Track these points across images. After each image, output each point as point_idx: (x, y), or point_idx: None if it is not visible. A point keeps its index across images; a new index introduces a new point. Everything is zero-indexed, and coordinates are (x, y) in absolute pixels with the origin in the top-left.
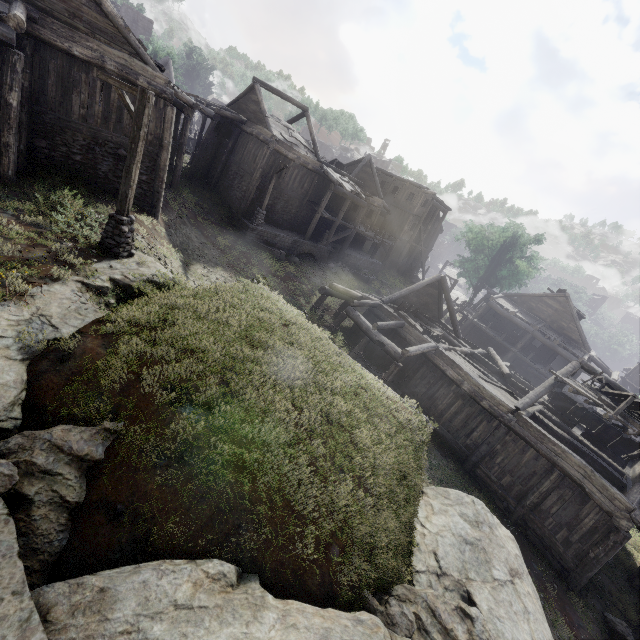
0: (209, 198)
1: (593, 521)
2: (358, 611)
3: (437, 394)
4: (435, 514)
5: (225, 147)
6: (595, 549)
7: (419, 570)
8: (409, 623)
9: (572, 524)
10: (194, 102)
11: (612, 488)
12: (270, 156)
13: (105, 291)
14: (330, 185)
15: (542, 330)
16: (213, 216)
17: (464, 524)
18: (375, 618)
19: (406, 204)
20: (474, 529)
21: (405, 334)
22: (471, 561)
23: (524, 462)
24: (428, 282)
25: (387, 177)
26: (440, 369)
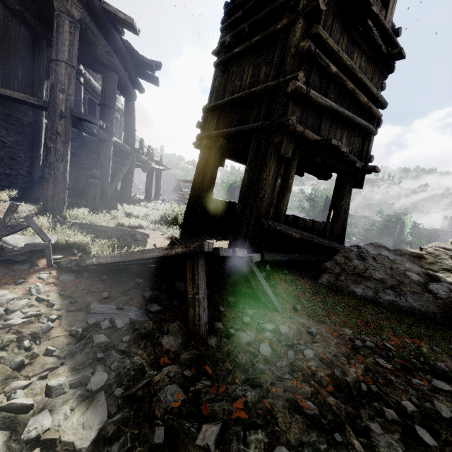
0: None
1: None
2: None
3: None
4: None
5: None
6: None
7: None
8: None
9: None
10: None
11: None
12: None
13: None
14: None
15: None
16: None
17: None
18: None
19: None
20: None
21: None
22: None
23: None
24: None
25: None
26: None
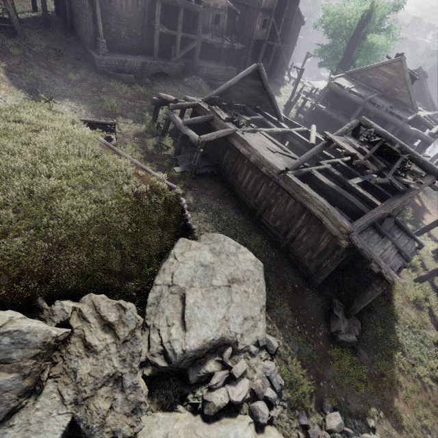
0: (66, 40)
1: (326, 244)
2: (31, 309)
3: (237, 169)
4: (189, 250)
5: None
6: (326, 262)
7: (157, 284)
8: (65, 314)
9: (314, 247)
10: None
11: (340, 219)
12: None
13: None
14: None
15: (373, 100)
16: (68, 56)
17: (207, 255)
18: (7, 313)
19: None
20: (214, 257)
21: (214, 125)
22: (200, 276)
23: (287, 209)
24: (244, 74)
25: None
26: (236, 149)
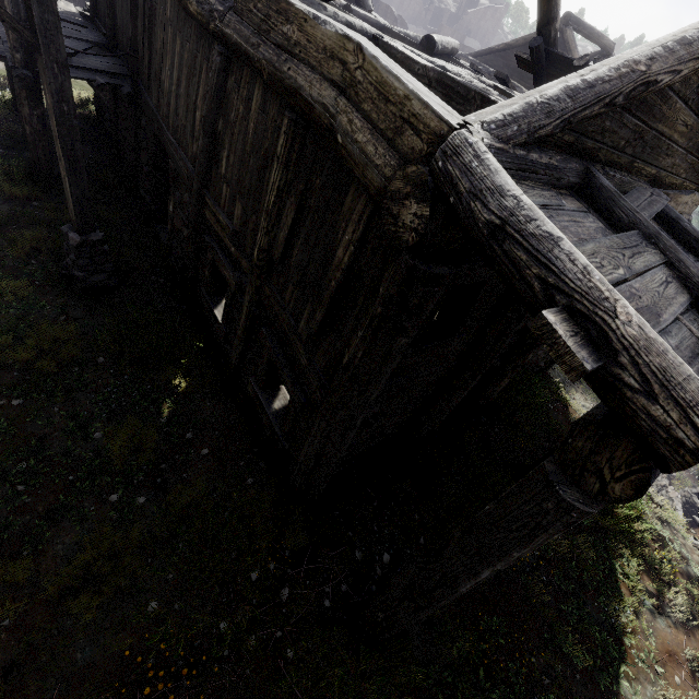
0: None
1: None
2: None
3: None
4: None
5: None
6: None
7: None
8: None
9: None
10: None
11: None
12: None
13: None
14: None
15: None
16: None
17: None
18: None
19: None
20: None
21: None
22: None
23: None
24: None
25: None
26: None
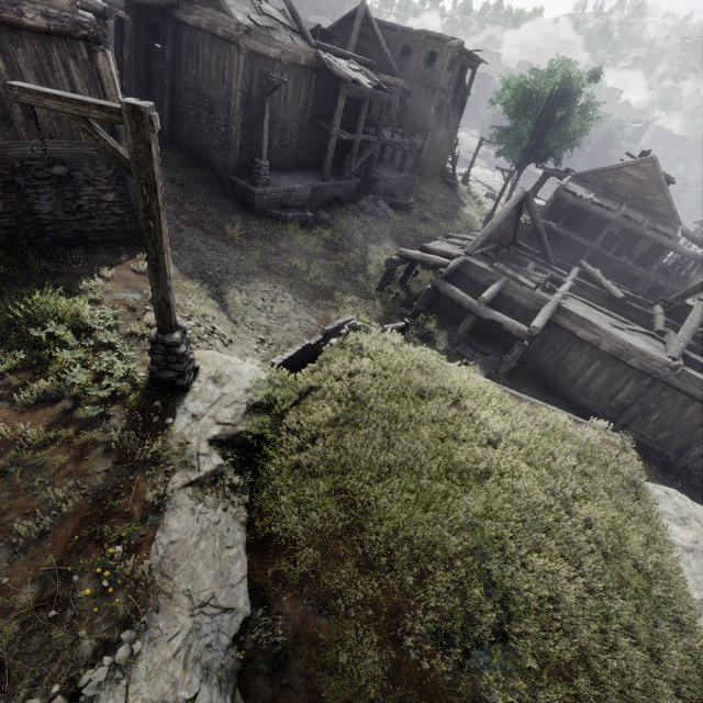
0: (174, 158)
1: None
2: None
3: (566, 359)
4: None
5: (159, 59)
6: None
7: None
8: None
9: None
10: (103, 4)
11: None
12: (246, 65)
13: (220, 471)
14: (339, 85)
15: (626, 213)
16: (197, 190)
17: (673, 528)
18: None
19: (426, 73)
20: (685, 530)
21: (511, 295)
22: (700, 571)
23: (687, 416)
24: (512, 206)
25: (389, 32)
26: (567, 331)
